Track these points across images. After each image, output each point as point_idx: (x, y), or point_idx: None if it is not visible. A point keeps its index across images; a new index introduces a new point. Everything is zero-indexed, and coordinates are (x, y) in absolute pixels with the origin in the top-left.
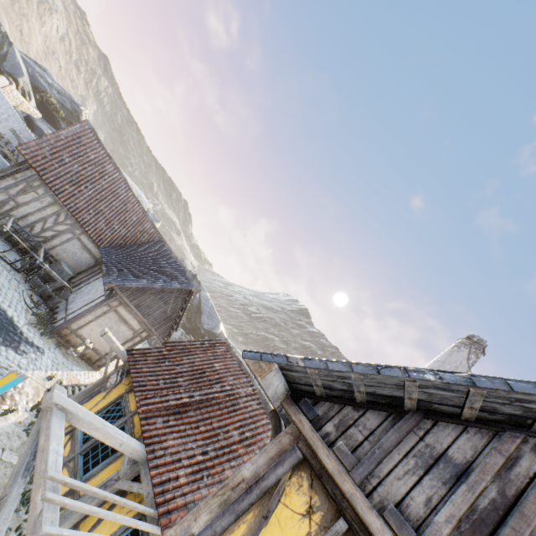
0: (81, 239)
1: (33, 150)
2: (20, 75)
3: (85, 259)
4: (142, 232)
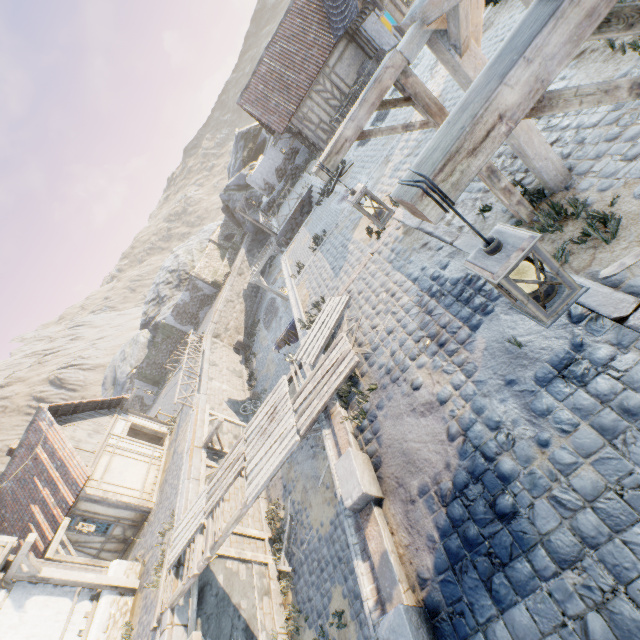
0: (333, 66)
1: (278, 126)
2: (243, 175)
3: (351, 55)
4: (309, 5)
